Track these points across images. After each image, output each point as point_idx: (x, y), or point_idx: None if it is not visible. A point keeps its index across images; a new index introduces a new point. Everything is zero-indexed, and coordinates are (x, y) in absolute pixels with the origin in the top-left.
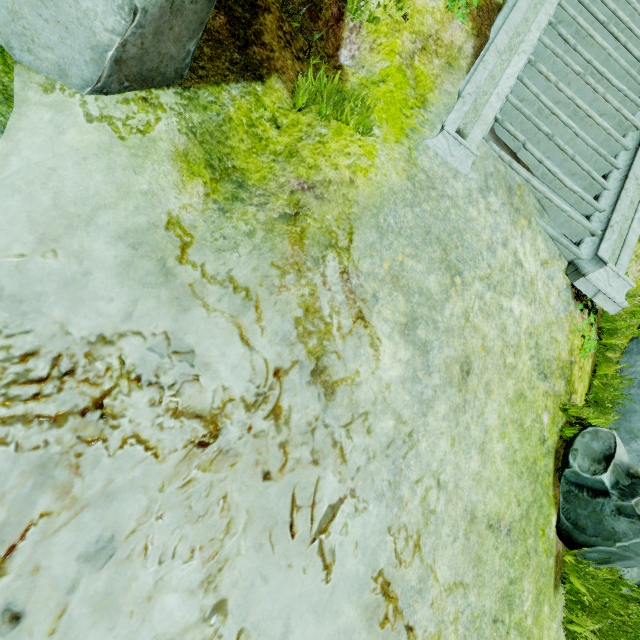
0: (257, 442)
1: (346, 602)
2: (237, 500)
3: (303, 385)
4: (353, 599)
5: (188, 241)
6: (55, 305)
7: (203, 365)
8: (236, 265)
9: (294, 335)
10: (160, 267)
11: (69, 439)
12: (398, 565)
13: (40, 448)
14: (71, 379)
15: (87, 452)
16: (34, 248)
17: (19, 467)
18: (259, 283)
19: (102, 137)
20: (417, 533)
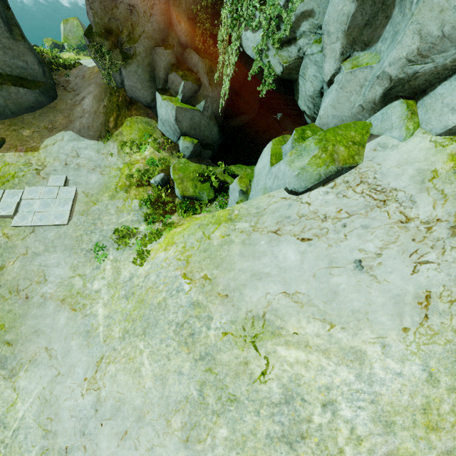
0: (417, 231)
1: (412, 285)
2: (401, 238)
3: (445, 227)
4: (414, 287)
5: (435, 177)
6: (390, 178)
7: (416, 206)
8: (447, 188)
9: (453, 214)
10: (422, 180)
11: (374, 204)
12: (438, 297)
13: (368, 202)
14: (383, 193)
15: (375, 208)
16: (395, 166)
17: (363, 203)
18: (452, 195)
19: (430, 146)
20: (455, 299)
